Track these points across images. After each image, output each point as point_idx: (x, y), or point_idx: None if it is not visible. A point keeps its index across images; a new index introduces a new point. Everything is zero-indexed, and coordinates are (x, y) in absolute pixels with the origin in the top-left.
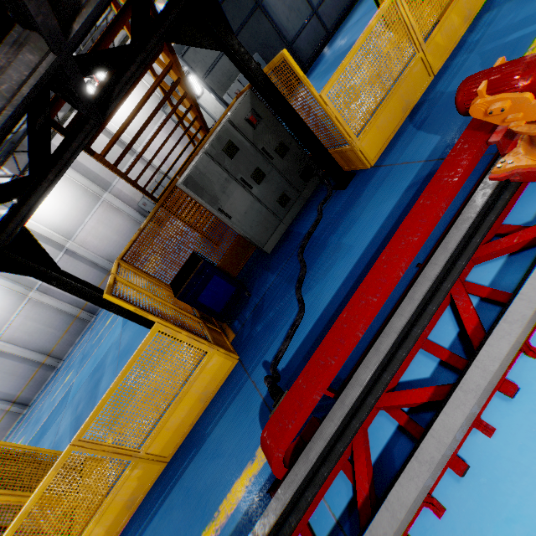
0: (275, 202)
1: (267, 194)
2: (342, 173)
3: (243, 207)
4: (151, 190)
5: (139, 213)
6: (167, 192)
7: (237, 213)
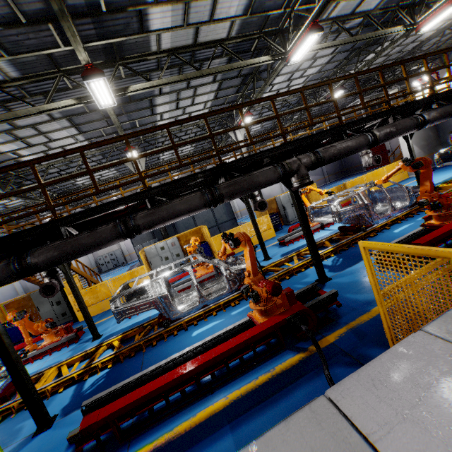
0: (60, 313)
1: (59, 310)
2: (76, 318)
3: (47, 310)
4: (108, 254)
5: (95, 261)
6: (34, 291)
7: (43, 310)
